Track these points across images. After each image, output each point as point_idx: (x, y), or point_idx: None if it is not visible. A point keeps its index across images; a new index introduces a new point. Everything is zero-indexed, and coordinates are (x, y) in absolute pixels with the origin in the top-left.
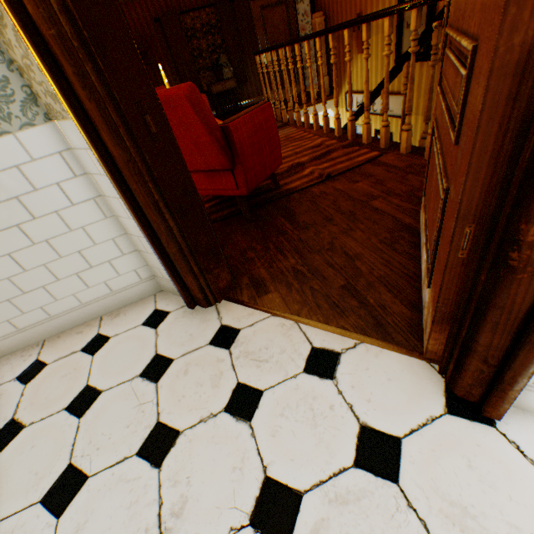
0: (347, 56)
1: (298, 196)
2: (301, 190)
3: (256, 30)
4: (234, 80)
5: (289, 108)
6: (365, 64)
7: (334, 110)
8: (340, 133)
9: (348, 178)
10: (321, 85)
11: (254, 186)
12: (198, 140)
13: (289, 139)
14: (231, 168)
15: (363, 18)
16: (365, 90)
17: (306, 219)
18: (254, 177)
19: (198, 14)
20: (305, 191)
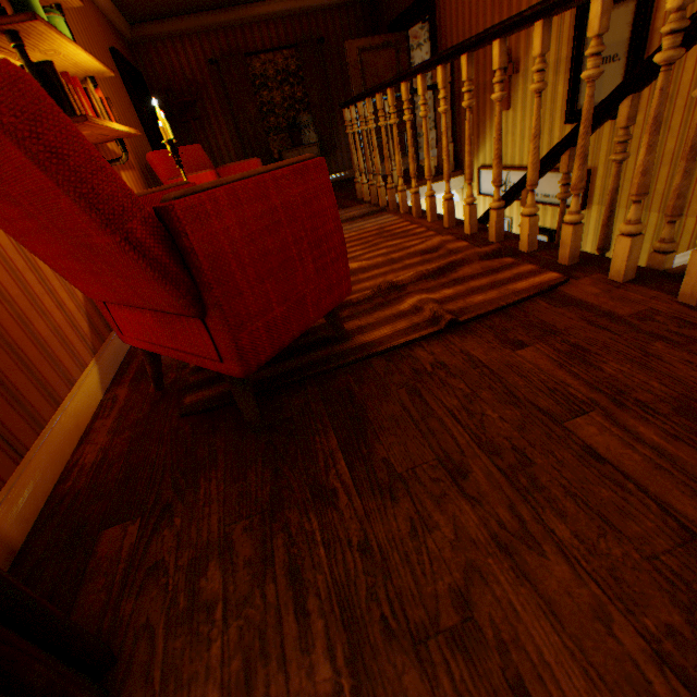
0: (496, 90)
1: (382, 365)
2: (391, 349)
3: (351, 79)
4: (316, 146)
5: (389, 184)
6: (536, 102)
7: (459, 192)
8: (474, 229)
9: (498, 331)
10: (443, 146)
11: (268, 353)
12: (90, 240)
13: (385, 234)
14: (195, 313)
15: (538, 6)
16: (532, 152)
17: (393, 453)
18: (264, 332)
19: (273, 57)
20: (400, 353)
